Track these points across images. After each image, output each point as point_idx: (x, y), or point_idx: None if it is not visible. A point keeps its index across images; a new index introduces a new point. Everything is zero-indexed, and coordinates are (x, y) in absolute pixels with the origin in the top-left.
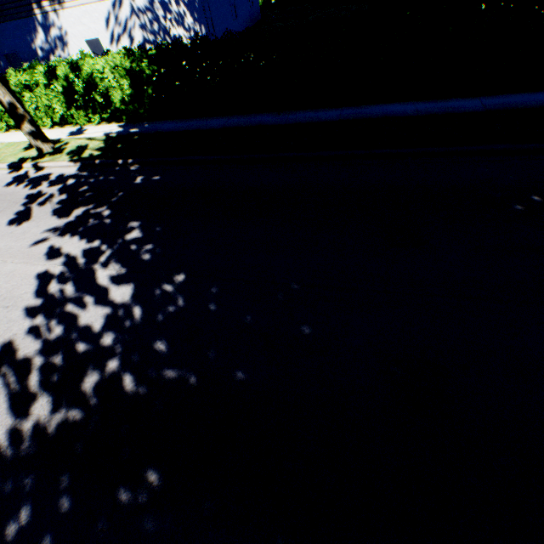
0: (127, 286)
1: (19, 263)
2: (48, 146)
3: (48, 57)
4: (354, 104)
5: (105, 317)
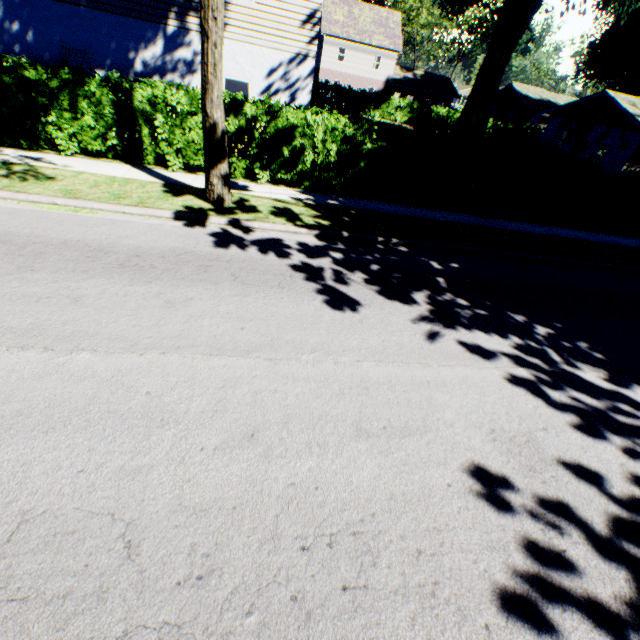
0: (634, 388)
1: (452, 365)
2: (230, 198)
3: (148, 75)
4: (538, 223)
5: None
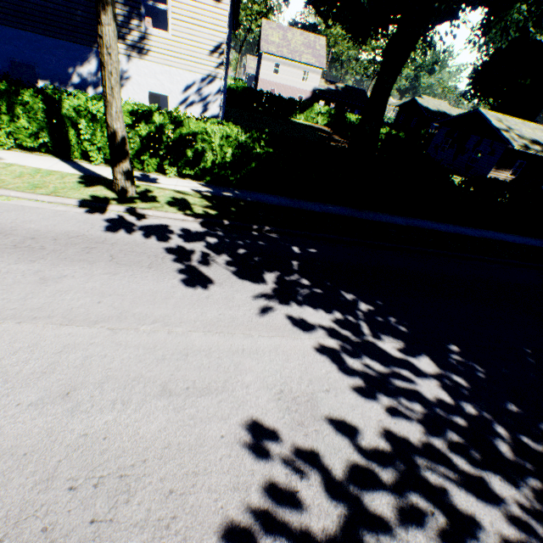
0: (421, 357)
1: (271, 336)
2: (134, 190)
3: (84, 86)
4: (402, 215)
5: (441, 388)
